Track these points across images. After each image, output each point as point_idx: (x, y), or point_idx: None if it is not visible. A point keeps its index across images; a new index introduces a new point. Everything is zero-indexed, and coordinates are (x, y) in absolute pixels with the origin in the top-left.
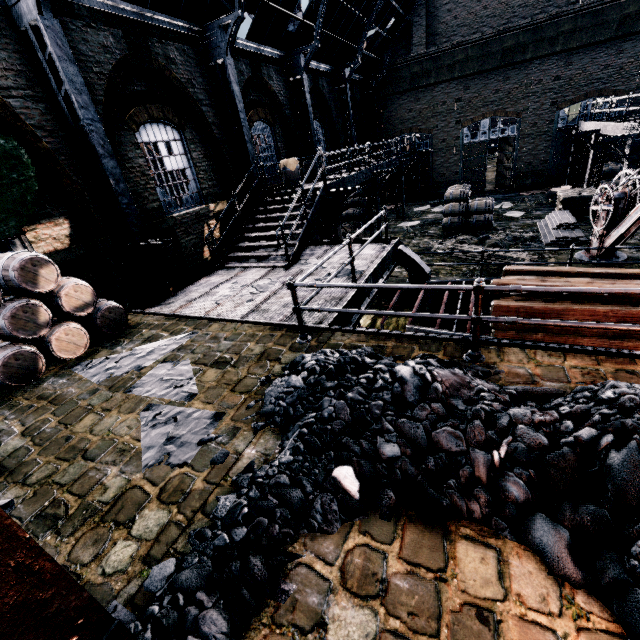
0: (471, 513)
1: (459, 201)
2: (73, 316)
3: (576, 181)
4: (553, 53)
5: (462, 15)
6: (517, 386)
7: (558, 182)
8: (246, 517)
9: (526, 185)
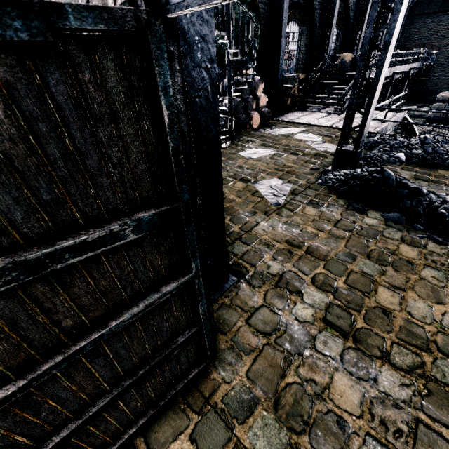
0: (443, 166)
1: (446, 102)
2: (259, 110)
3: None
4: None
5: None
6: None
7: None
8: (368, 158)
9: None
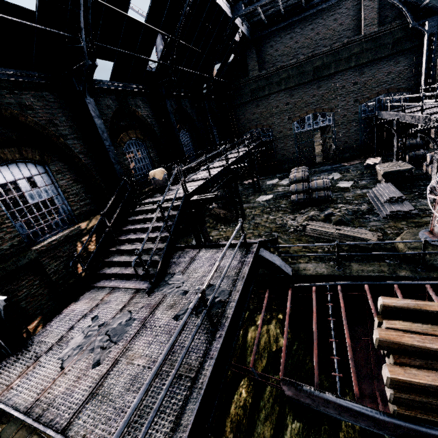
0: None
1: (302, 181)
2: None
3: (382, 152)
4: (349, 67)
5: (281, 48)
6: None
7: (369, 153)
8: None
9: (346, 157)
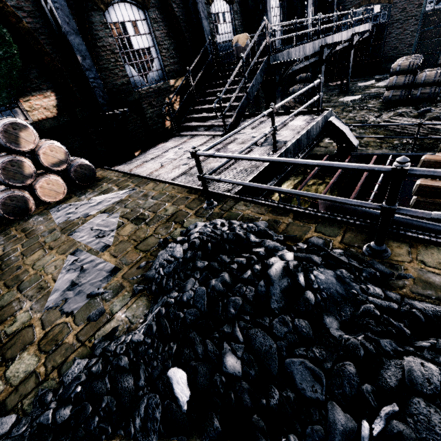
0: None
1: (406, 73)
2: (52, 170)
3: None
4: None
5: None
6: (426, 305)
7: None
8: (77, 397)
9: None
